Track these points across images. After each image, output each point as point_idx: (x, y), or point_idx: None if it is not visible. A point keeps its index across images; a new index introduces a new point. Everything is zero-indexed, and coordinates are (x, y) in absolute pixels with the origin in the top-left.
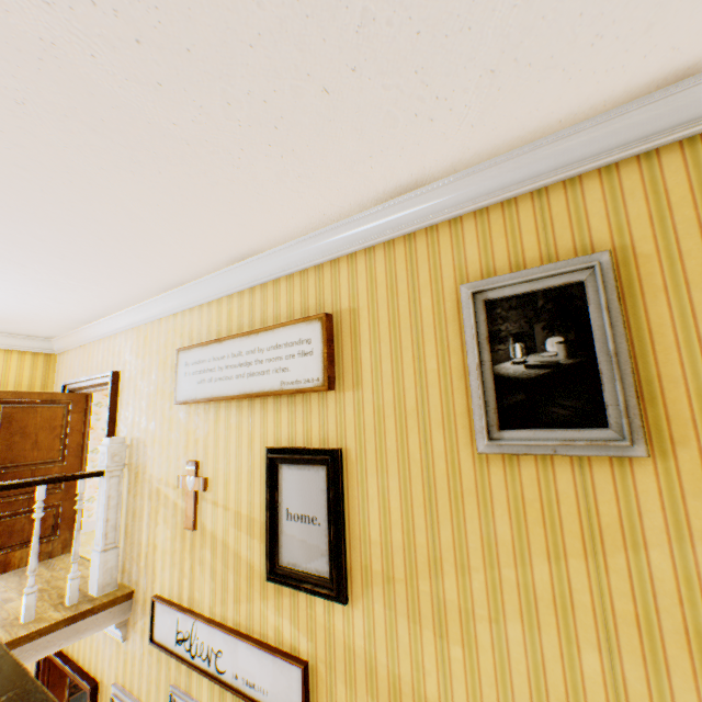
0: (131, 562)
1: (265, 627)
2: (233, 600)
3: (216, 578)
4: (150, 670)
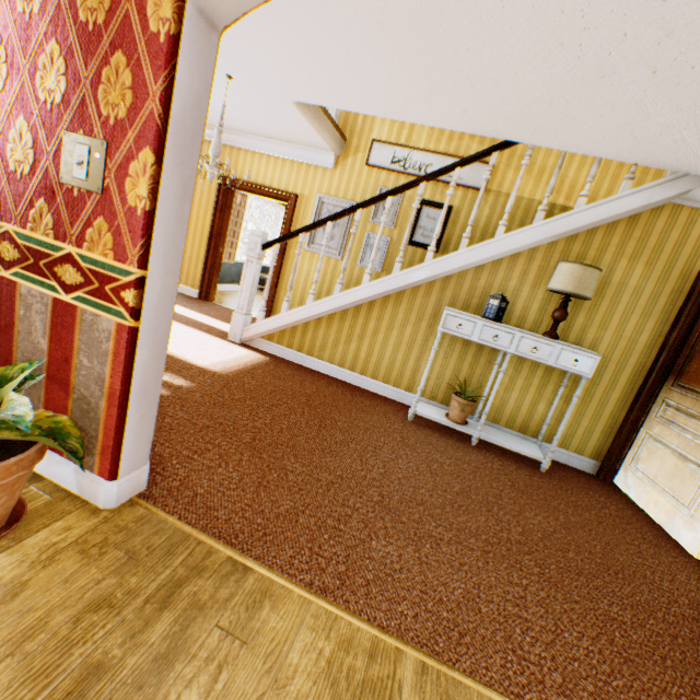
0: (345, 122)
1: (468, 153)
2: (446, 141)
3: (434, 130)
4: (358, 183)
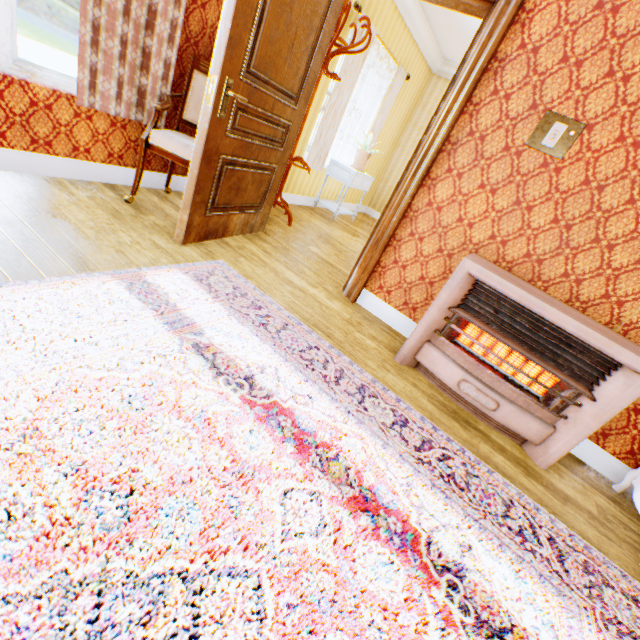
0: None
1: None
2: None
3: None
4: None
